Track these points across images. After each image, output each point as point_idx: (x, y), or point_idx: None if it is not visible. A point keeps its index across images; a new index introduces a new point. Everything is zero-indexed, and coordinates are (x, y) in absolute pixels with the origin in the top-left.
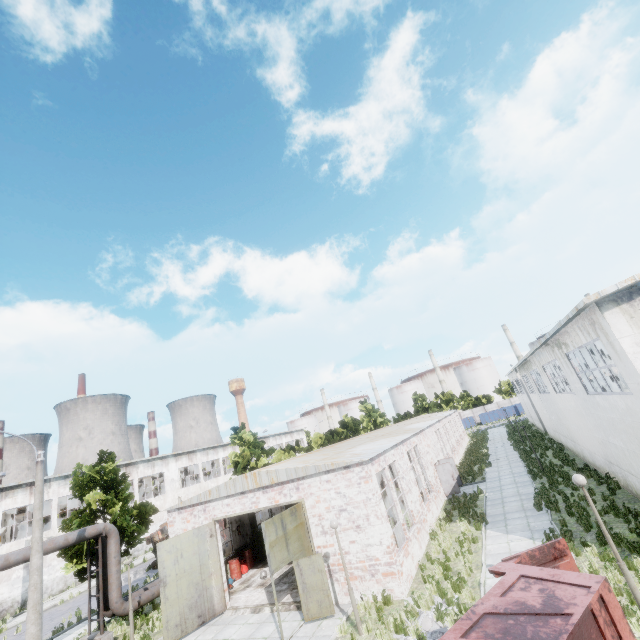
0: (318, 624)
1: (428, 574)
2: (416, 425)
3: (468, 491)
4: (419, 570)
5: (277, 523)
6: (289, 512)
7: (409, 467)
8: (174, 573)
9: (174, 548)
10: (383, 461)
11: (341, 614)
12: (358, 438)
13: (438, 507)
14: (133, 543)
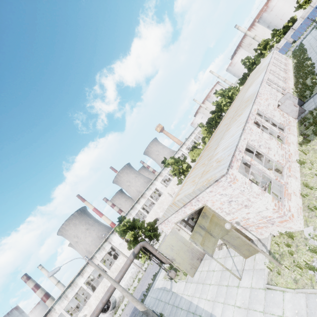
0: (253, 258)
1: (313, 206)
2: (251, 90)
3: (311, 106)
4: (303, 198)
5: (198, 230)
6: (201, 218)
7: (260, 133)
8: (174, 254)
9: (167, 246)
10: (239, 154)
11: (264, 248)
12: (220, 128)
13: (294, 134)
14: (157, 237)
